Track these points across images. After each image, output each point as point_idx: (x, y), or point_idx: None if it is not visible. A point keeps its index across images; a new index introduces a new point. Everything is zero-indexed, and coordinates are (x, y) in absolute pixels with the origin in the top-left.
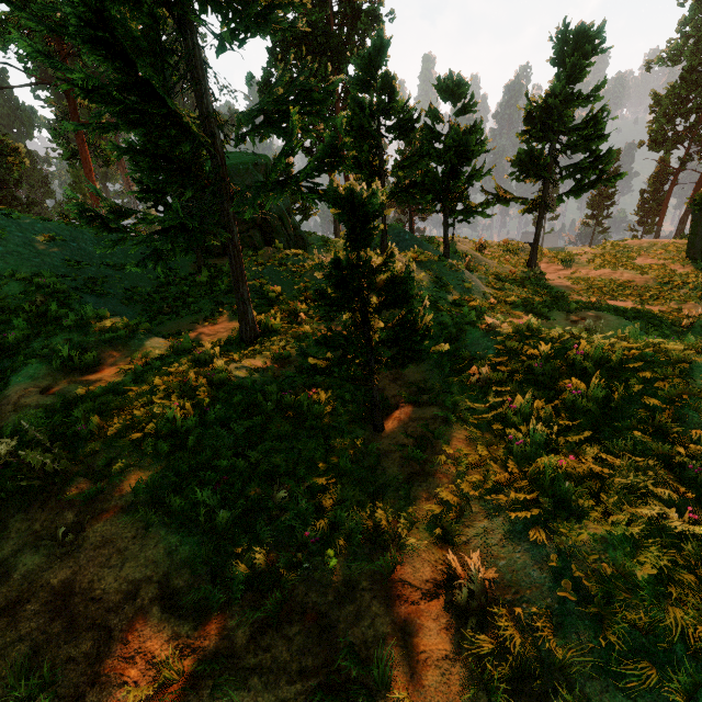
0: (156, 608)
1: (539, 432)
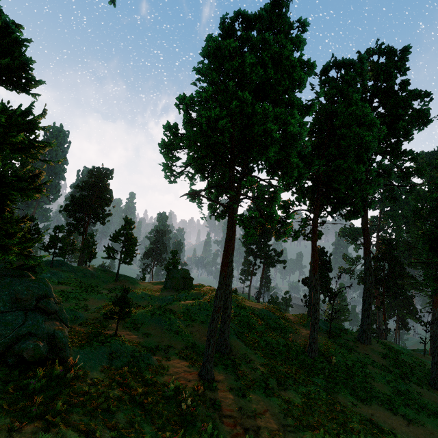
0: None
1: None
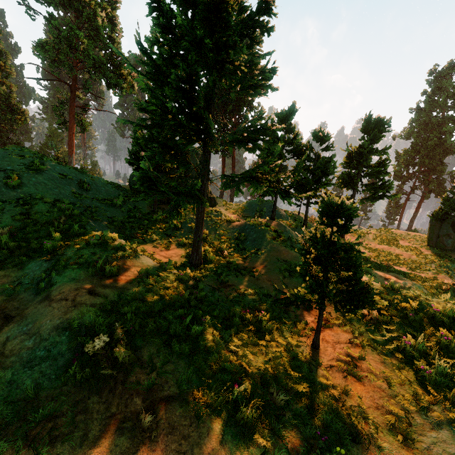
0: None
1: (442, 366)
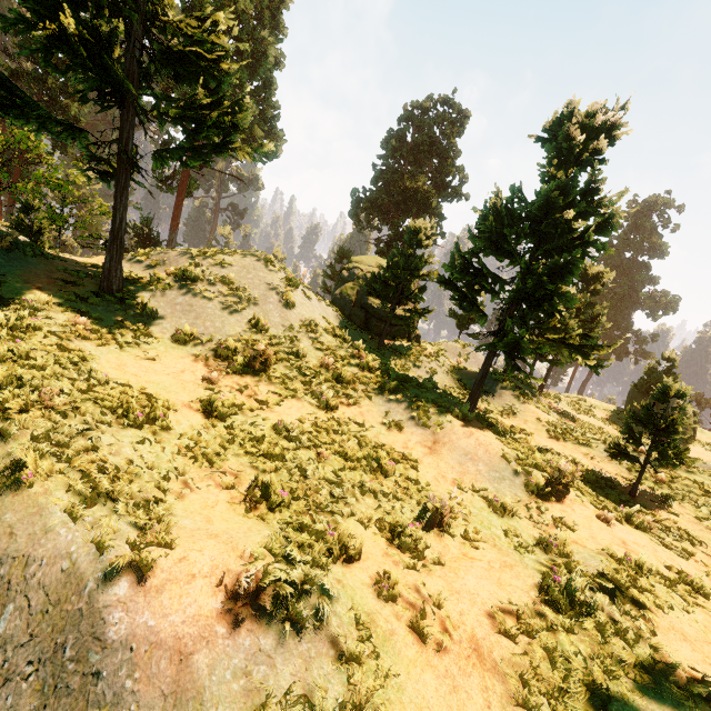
0: (666, 554)
1: None
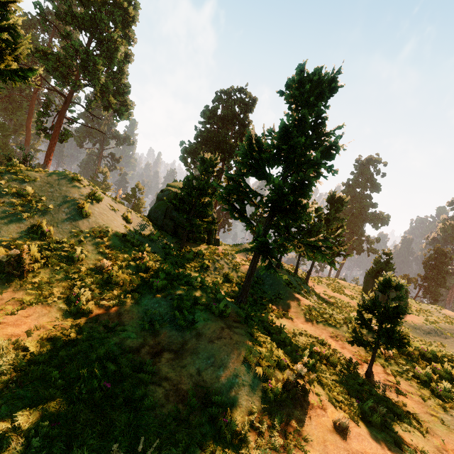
0: None
1: (446, 386)
